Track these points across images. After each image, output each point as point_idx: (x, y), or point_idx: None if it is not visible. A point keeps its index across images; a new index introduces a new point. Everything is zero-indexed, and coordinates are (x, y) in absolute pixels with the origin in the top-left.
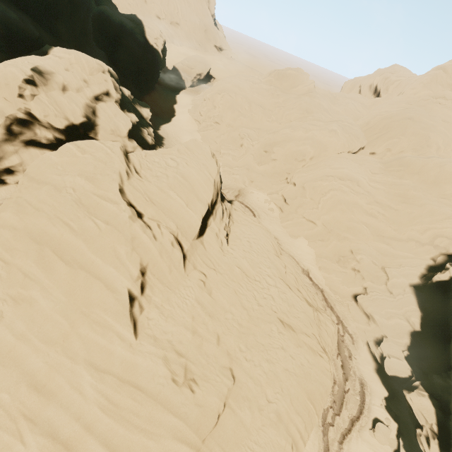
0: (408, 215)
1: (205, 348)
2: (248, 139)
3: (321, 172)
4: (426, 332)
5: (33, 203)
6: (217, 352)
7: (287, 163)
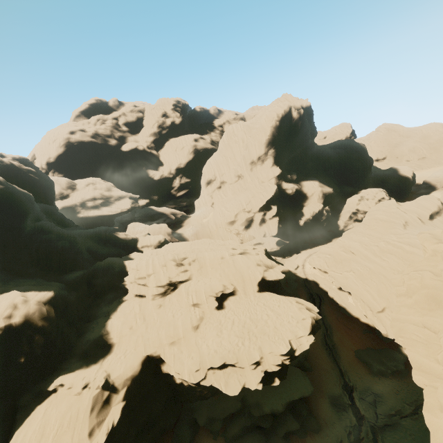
0: None
1: None
2: None
3: None
4: None
5: (372, 214)
6: None
7: None
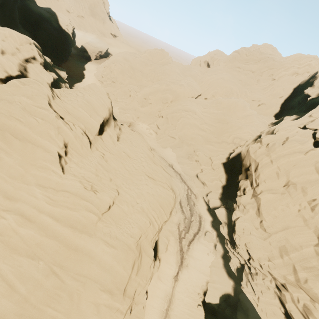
0: (222, 129)
1: (103, 181)
2: (134, 91)
3: (176, 108)
4: (228, 184)
5: None
6: (110, 183)
7: (158, 105)
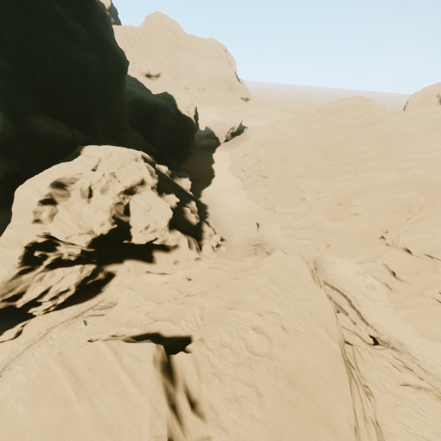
0: None
1: None
2: (311, 192)
3: None
4: None
5: None
6: None
7: (379, 217)
